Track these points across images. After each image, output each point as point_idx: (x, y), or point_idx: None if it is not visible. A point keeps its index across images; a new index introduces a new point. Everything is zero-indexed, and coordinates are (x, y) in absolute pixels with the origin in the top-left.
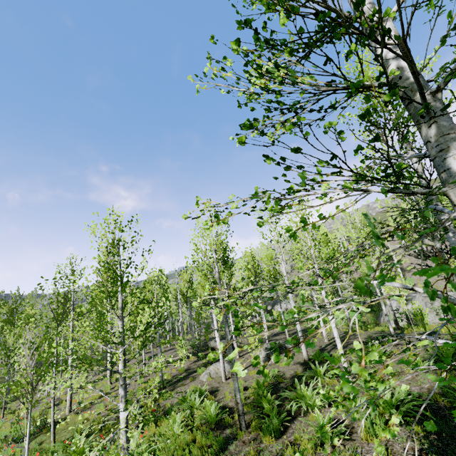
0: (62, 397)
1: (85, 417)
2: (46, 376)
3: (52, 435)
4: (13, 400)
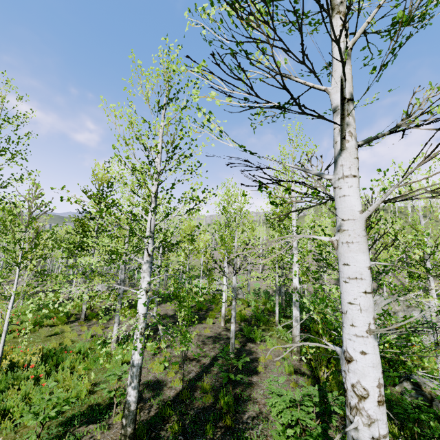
0: None
1: None
2: None
3: None
4: None
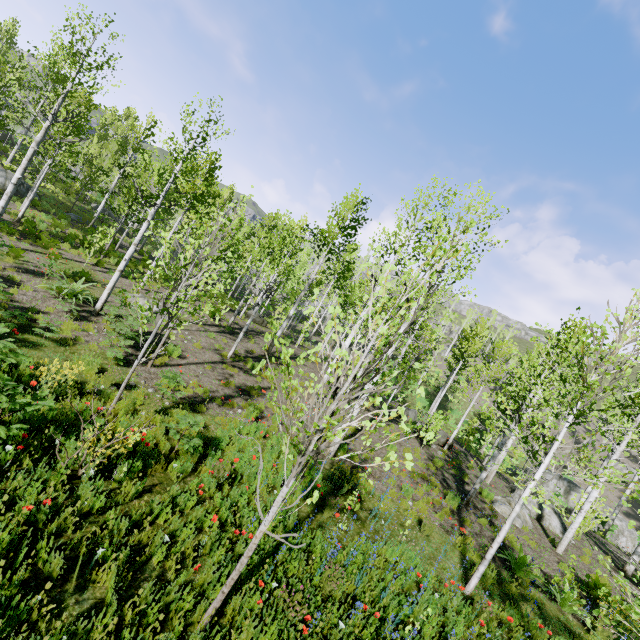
0: (229, 371)
1: (404, 506)
2: (83, 247)
3: (478, 579)
4: (71, 278)
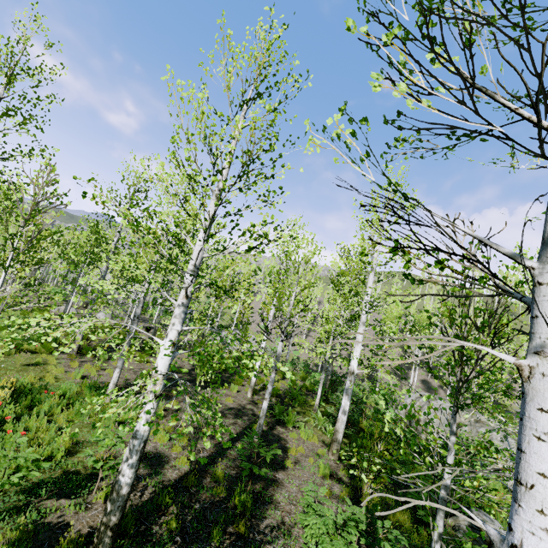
0: None
1: None
2: None
3: None
4: None
